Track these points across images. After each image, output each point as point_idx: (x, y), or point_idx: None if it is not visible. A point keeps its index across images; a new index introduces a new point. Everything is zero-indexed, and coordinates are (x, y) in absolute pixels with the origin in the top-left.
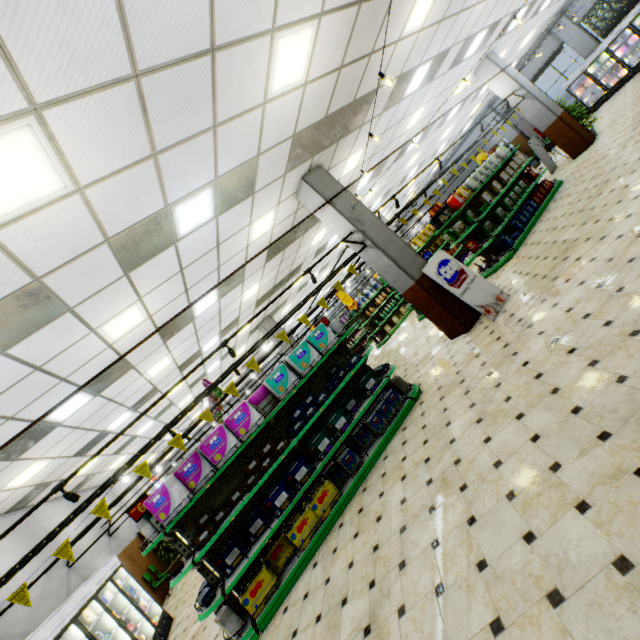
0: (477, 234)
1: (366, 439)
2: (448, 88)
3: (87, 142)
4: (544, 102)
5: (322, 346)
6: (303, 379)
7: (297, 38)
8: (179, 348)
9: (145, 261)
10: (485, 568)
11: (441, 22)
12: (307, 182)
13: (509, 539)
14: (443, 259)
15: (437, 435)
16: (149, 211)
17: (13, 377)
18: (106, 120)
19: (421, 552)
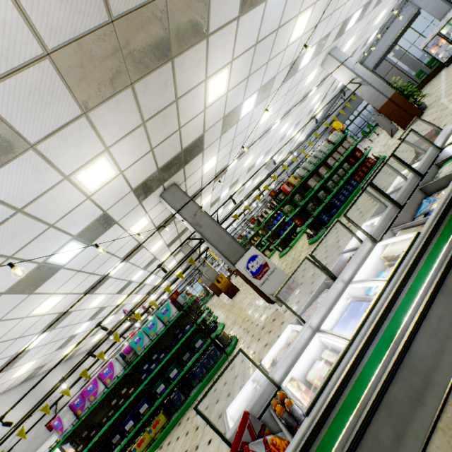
0: (304, 212)
1: (194, 381)
2: (294, 87)
3: None
4: (377, 87)
5: (166, 319)
6: (149, 345)
7: (93, 166)
8: (109, 289)
9: (43, 283)
10: None
11: (249, 76)
12: (163, 198)
13: None
14: (253, 255)
15: (210, 407)
16: (27, 271)
17: None
18: None
19: None
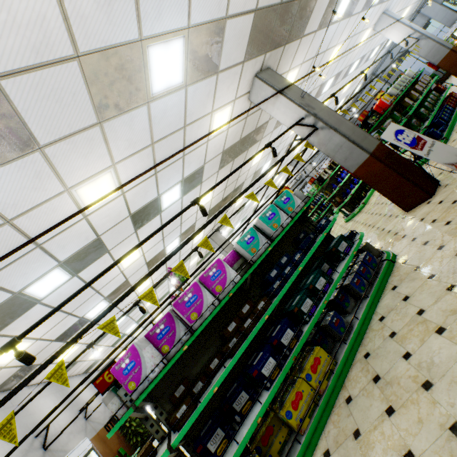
0: None
1: (347, 303)
2: (357, 34)
3: None
4: (436, 40)
5: (290, 209)
6: (277, 237)
7: None
8: (147, 242)
9: (118, 113)
10: None
11: None
12: (260, 79)
13: None
14: (397, 129)
15: None
16: (123, 35)
17: None
18: None
19: None
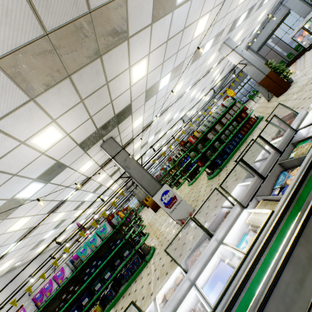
0: (204, 156)
1: (122, 280)
2: (198, 66)
3: None
4: (258, 67)
5: (103, 235)
6: (90, 254)
7: (44, 133)
8: (67, 208)
9: (13, 211)
10: None
11: (164, 62)
12: (103, 147)
13: None
14: (166, 190)
15: (131, 305)
16: None
17: None
18: None
19: None
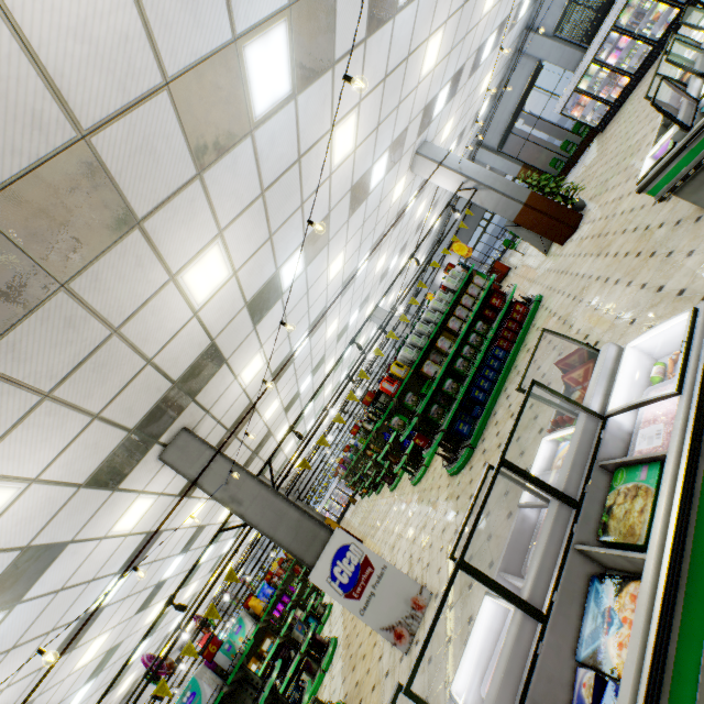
0: (427, 421)
1: None
2: (372, 212)
3: None
4: (502, 189)
5: None
6: None
7: None
8: (112, 620)
9: None
10: None
11: (273, 235)
12: (166, 461)
13: None
14: (340, 546)
15: None
16: None
17: None
18: None
19: None
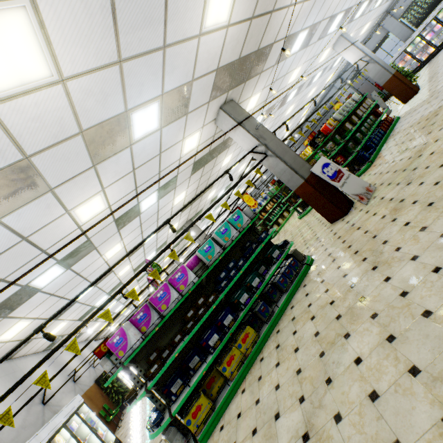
0: (343, 152)
1: (274, 295)
2: (316, 55)
3: (70, 36)
4: (382, 65)
5: (239, 225)
6: (226, 249)
7: None
8: (128, 237)
9: (108, 157)
10: (419, 373)
11: None
12: (223, 110)
13: (437, 347)
14: (325, 163)
15: (337, 284)
16: (113, 112)
17: (5, 244)
18: (85, 19)
19: (345, 369)
